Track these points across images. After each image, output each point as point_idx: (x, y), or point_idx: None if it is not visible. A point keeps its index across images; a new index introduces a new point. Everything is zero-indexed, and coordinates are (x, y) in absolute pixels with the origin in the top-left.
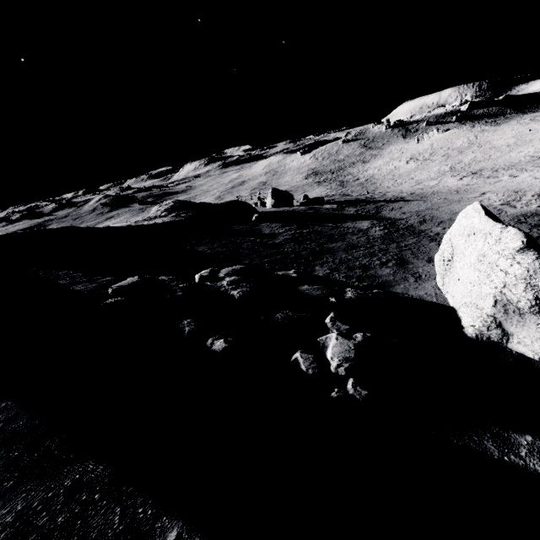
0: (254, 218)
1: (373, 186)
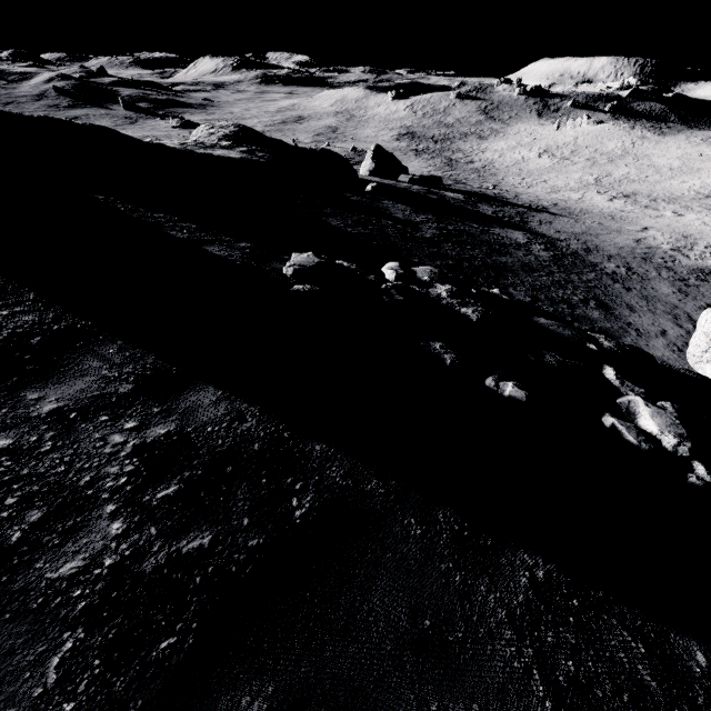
0: (369, 189)
1: (493, 179)
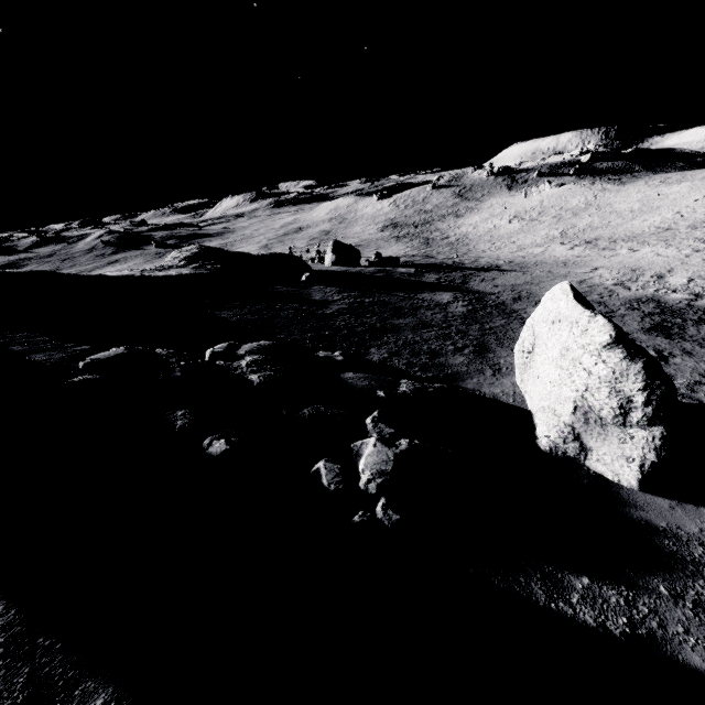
0: (304, 279)
1: (465, 249)
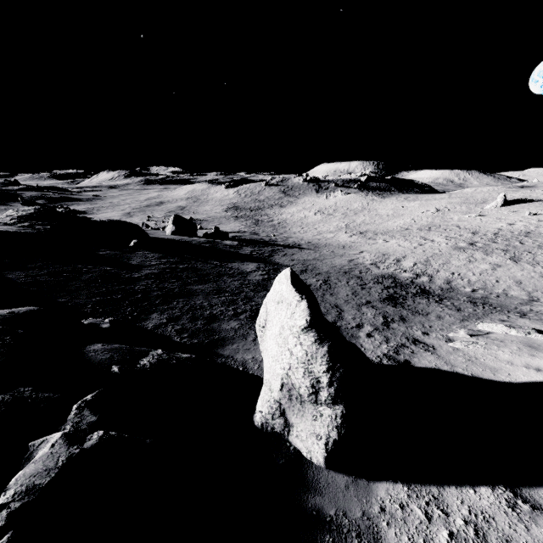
0: (132, 244)
1: (283, 230)
